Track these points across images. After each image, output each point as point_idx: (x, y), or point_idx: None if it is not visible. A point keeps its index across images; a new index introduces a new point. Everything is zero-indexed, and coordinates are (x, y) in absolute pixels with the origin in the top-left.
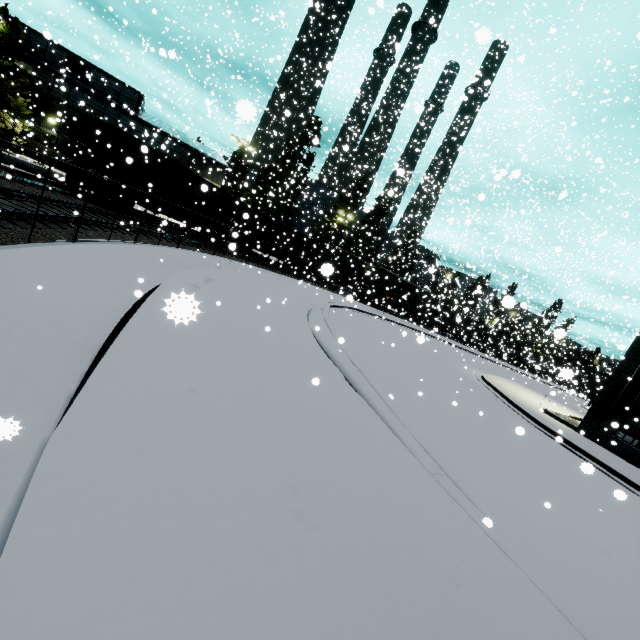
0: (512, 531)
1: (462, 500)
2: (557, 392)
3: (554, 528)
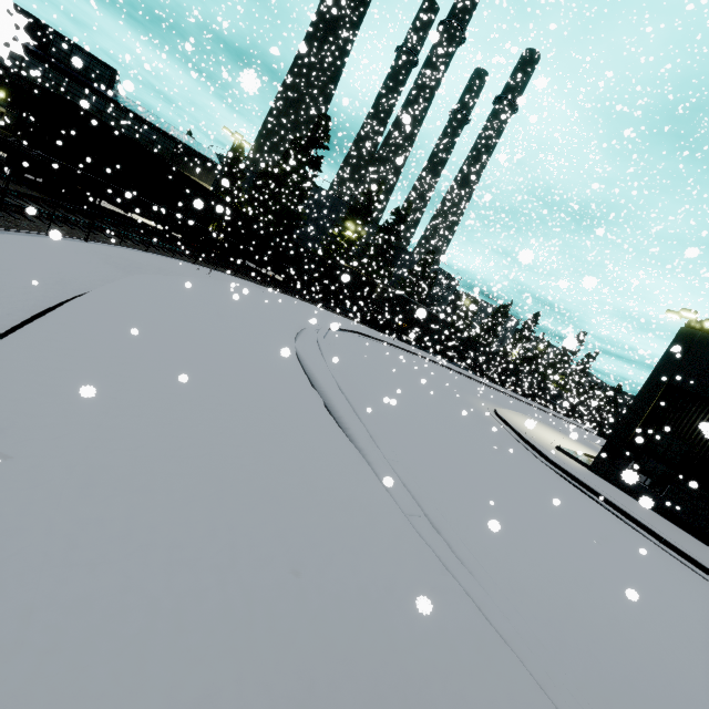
0: (493, 582)
1: (438, 546)
2: (575, 430)
3: (548, 576)
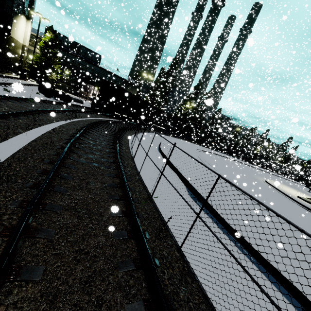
0: None
1: (306, 237)
2: (292, 184)
3: None
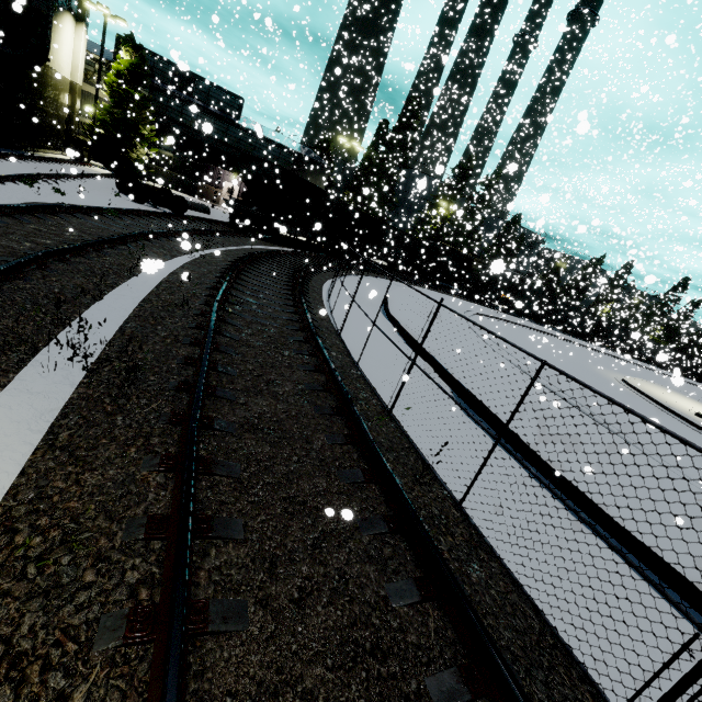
0: None
1: None
2: (685, 386)
3: None
